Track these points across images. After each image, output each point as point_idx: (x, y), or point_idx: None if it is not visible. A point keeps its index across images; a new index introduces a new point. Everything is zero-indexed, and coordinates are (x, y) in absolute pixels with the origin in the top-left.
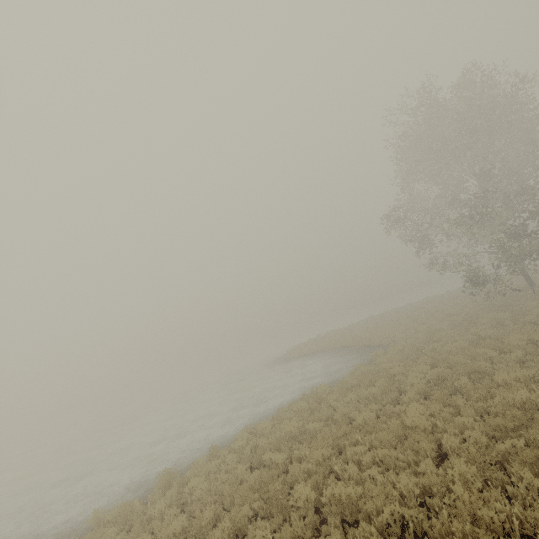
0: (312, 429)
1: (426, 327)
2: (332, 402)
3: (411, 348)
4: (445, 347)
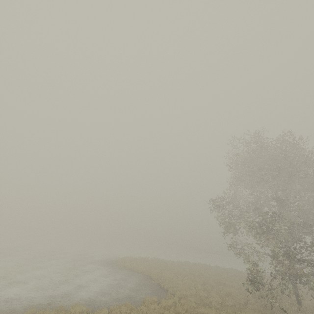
0: None
1: (202, 295)
2: None
3: (170, 311)
4: None
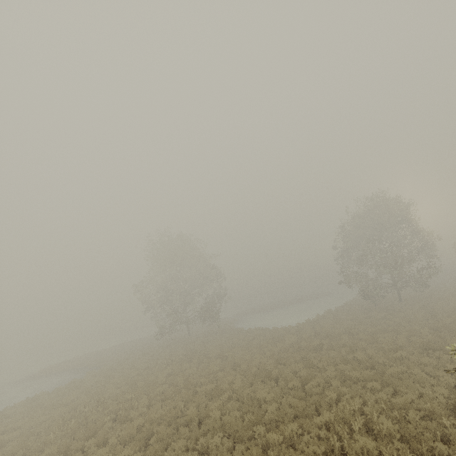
0: (19, 411)
1: (129, 355)
2: (41, 399)
3: (106, 368)
4: (119, 368)
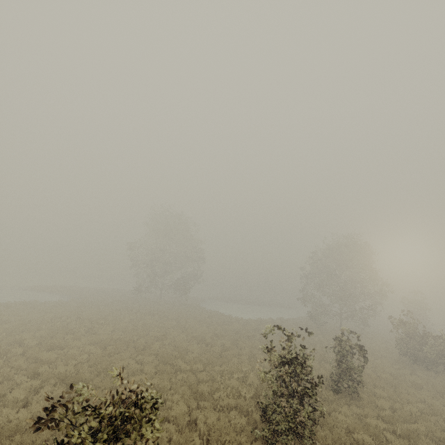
0: (19, 307)
1: (107, 297)
2: (35, 304)
3: (87, 300)
4: (97, 303)
